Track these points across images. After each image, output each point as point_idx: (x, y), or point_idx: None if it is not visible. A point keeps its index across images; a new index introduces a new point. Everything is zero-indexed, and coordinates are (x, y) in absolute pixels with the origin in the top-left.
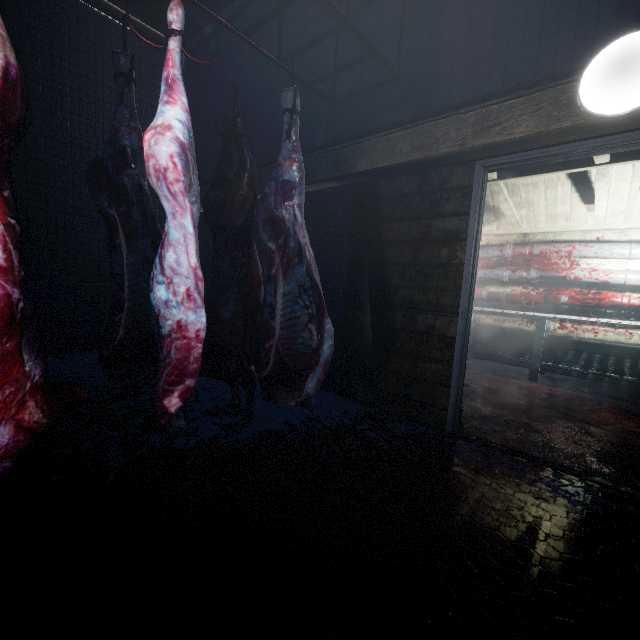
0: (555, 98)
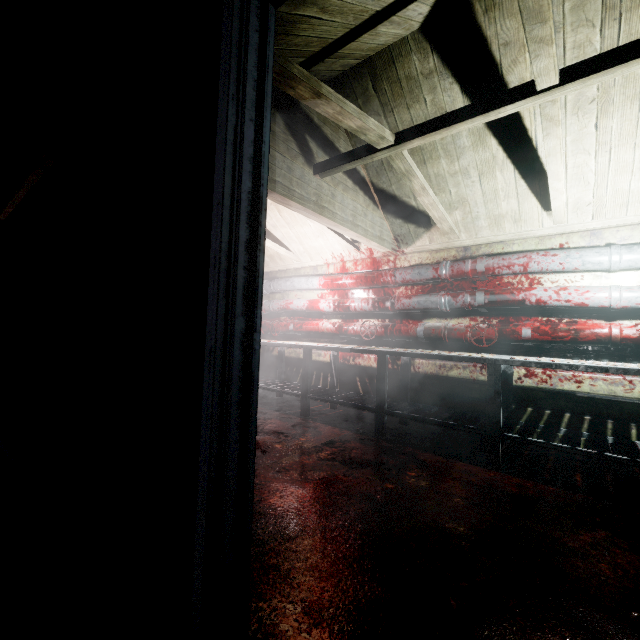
0: None
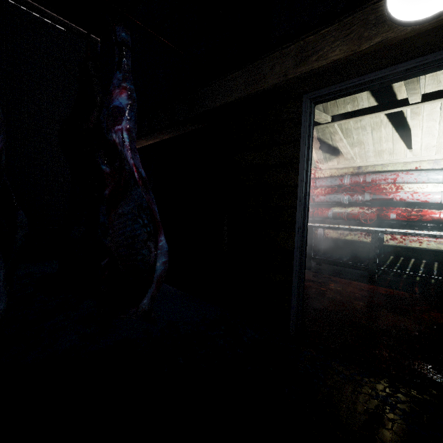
0: (365, 19)
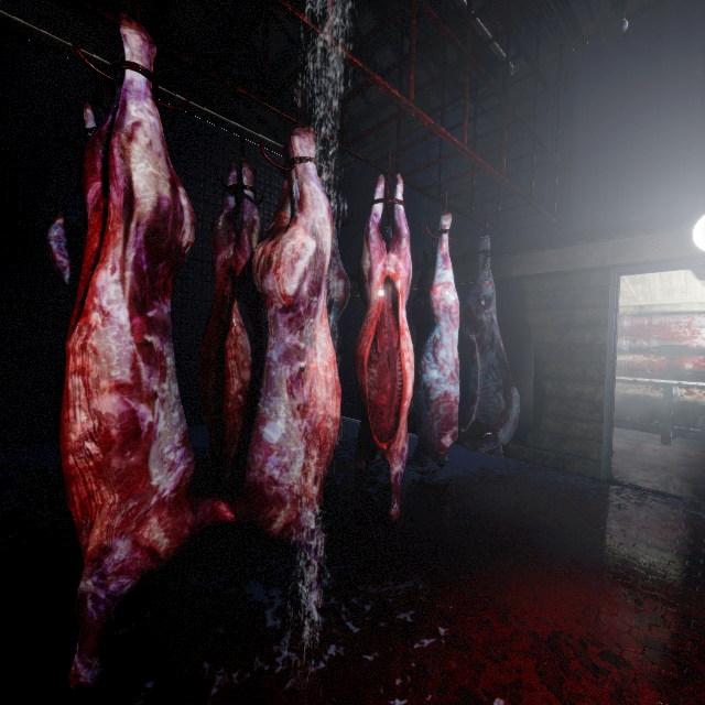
0: (674, 237)
